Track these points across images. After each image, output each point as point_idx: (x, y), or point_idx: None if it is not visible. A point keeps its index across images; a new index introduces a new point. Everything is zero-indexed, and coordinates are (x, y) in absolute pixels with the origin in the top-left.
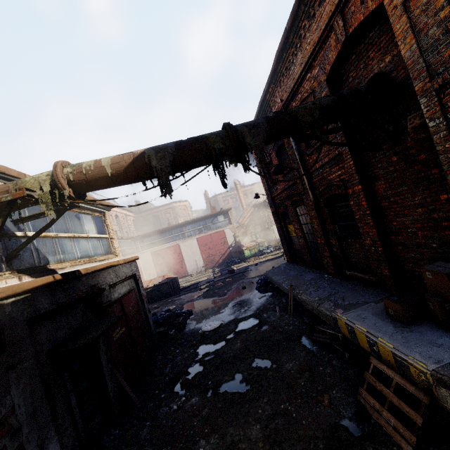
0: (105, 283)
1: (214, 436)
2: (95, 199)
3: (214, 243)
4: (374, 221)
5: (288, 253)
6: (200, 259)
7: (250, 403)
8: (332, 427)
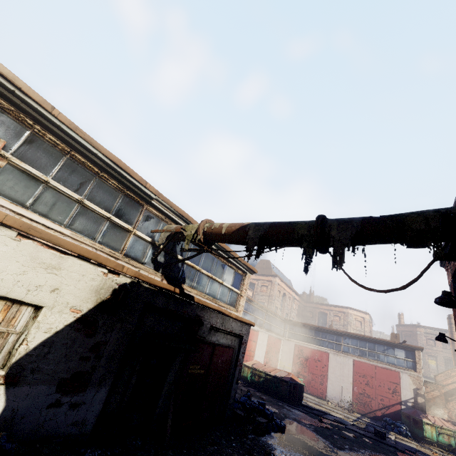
0: (209, 320)
1: None
2: (242, 259)
3: (377, 382)
4: None
5: None
6: (349, 389)
7: None
8: None
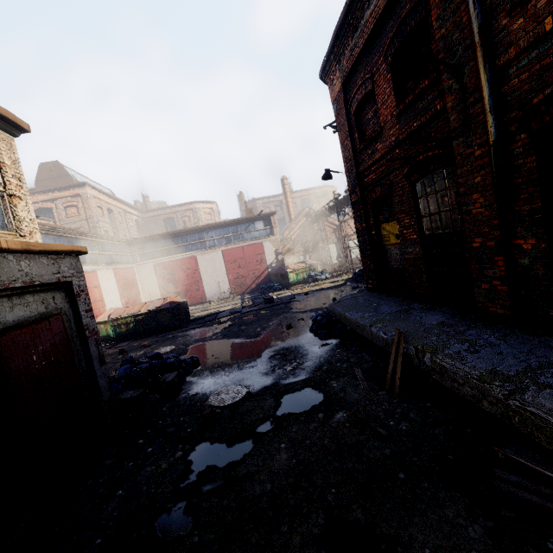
0: None
1: None
2: None
3: (247, 260)
4: None
5: (374, 275)
6: (225, 280)
7: None
8: None
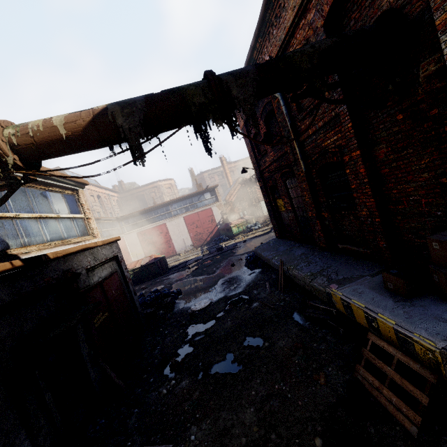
0: (80, 266)
1: (205, 421)
2: (65, 174)
3: (202, 221)
4: (372, 190)
5: (277, 228)
6: (188, 237)
7: (243, 385)
8: (330, 408)
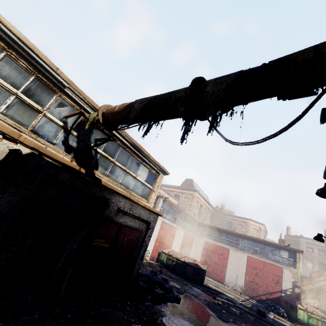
0: (116, 203)
1: None
2: (156, 161)
3: (264, 273)
4: None
5: None
6: (242, 277)
7: None
8: None
